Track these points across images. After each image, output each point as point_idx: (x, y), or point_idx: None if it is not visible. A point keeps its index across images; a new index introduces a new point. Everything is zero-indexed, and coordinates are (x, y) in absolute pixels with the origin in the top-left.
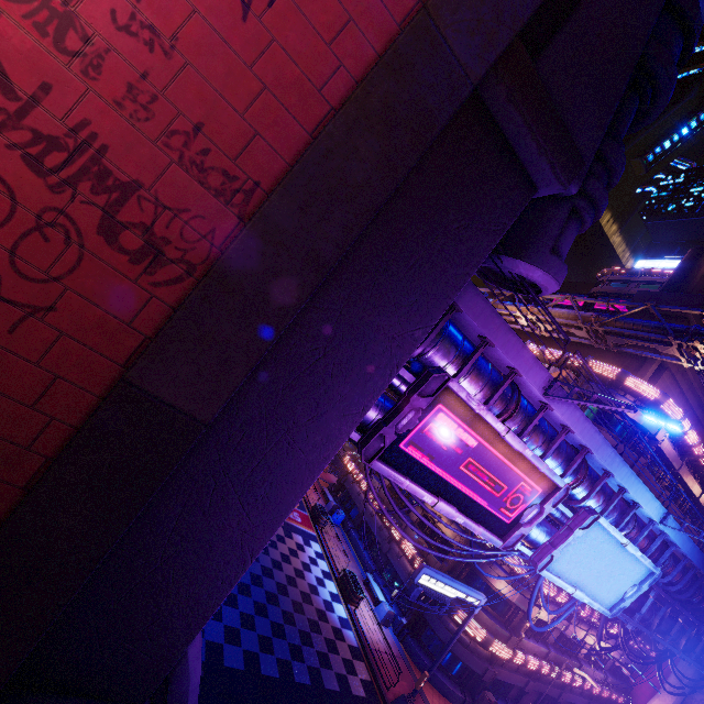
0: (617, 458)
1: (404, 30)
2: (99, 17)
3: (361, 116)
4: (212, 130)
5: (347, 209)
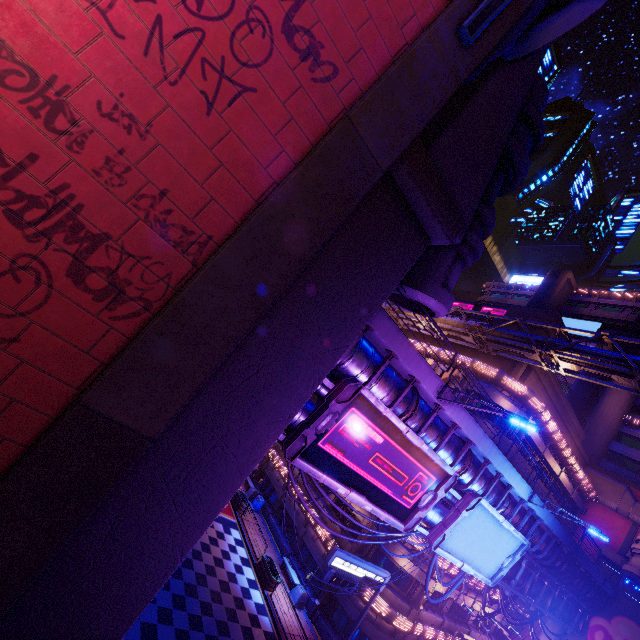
0: (494, 448)
1: (332, 131)
2: (87, 105)
3: (297, 191)
4: (176, 195)
5: (283, 261)
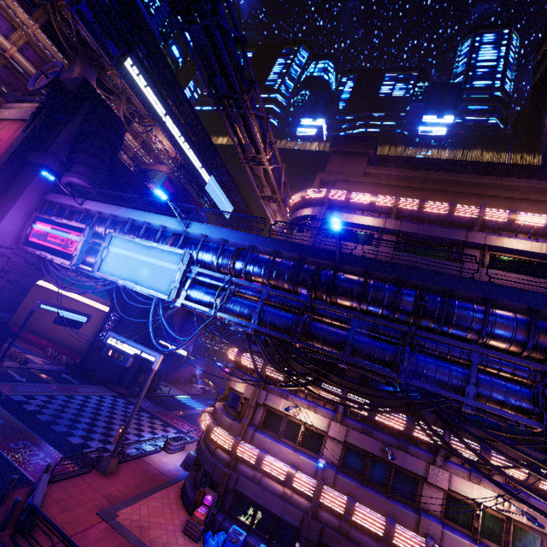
0: (130, 210)
1: None
2: None
3: None
4: None
5: None
